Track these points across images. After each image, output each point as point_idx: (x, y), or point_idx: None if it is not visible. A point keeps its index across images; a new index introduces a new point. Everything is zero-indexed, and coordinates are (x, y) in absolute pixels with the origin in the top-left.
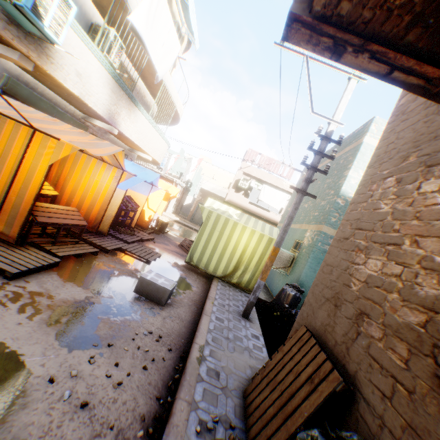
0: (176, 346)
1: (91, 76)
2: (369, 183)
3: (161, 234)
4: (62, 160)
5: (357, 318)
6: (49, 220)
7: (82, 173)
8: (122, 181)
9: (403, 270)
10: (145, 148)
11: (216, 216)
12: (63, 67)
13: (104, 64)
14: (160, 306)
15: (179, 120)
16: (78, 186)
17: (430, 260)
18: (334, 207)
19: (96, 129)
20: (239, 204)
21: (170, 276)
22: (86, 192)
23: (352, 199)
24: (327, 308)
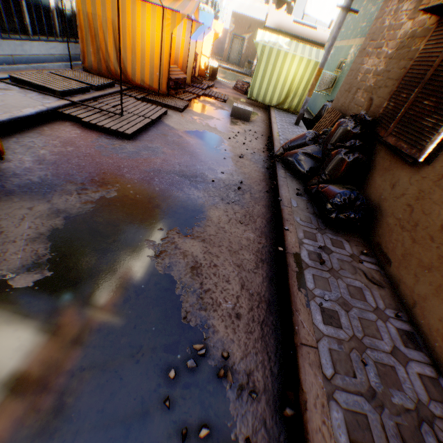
0: (264, 135)
1: None
2: (388, 1)
3: (214, 81)
4: None
5: (355, 93)
6: (173, 77)
7: None
8: (193, 32)
9: (377, 62)
10: None
11: (269, 51)
12: None
13: None
14: (247, 122)
15: None
16: None
17: (386, 54)
18: None
19: None
20: (282, 27)
21: None
22: None
23: (376, 16)
24: (345, 95)
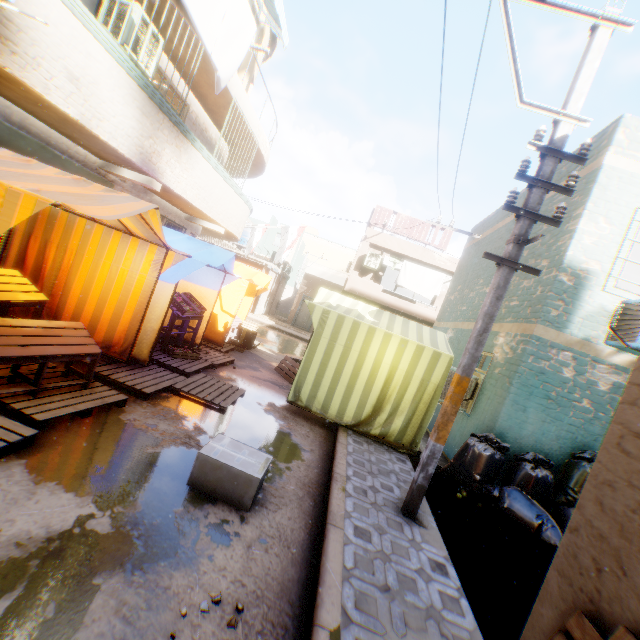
0: (275, 632)
1: (98, 83)
2: None
3: (246, 352)
4: (63, 238)
5: None
6: (14, 352)
7: (97, 259)
8: (167, 267)
9: None
10: (211, 214)
11: (336, 319)
12: (39, 63)
13: (122, 62)
14: (241, 512)
15: (264, 167)
16: (92, 282)
17: None
18: (553, 290)
19: (128, 186)
20: (367, 294)
21: (262, 432)
22: (106, 292)
23: None
24: None
